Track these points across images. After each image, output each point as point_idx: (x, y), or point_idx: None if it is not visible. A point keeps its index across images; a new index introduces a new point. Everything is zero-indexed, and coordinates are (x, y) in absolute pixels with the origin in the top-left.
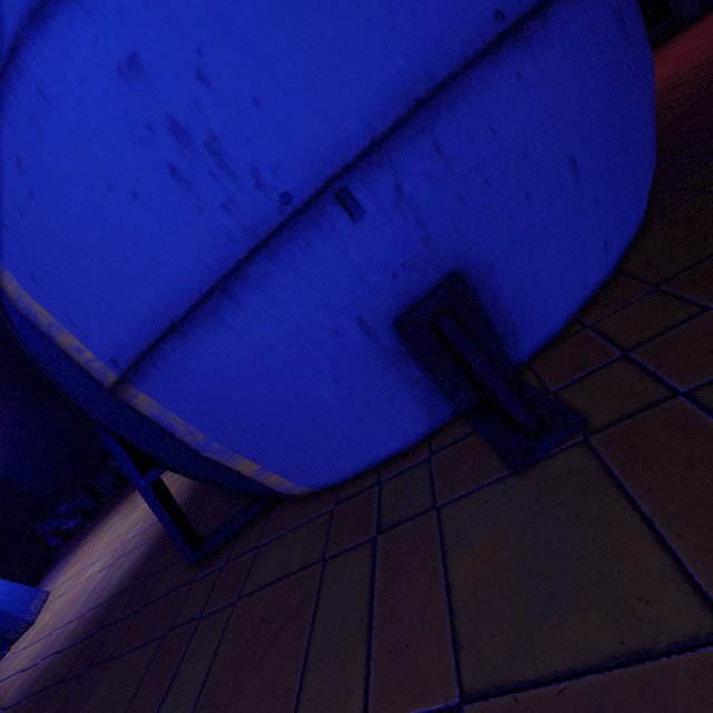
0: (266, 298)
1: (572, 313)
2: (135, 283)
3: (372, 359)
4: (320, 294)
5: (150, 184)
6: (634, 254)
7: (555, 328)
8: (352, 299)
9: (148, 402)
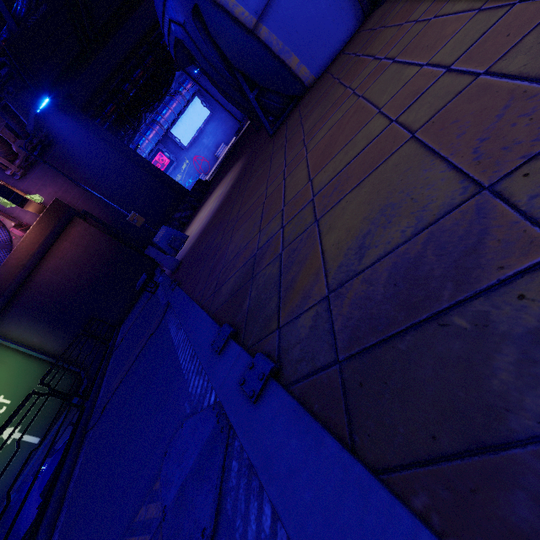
0: None
1: None
2: None
3: None
4: None
5: None
6: None
7: None
8: None
9: (265, 31)
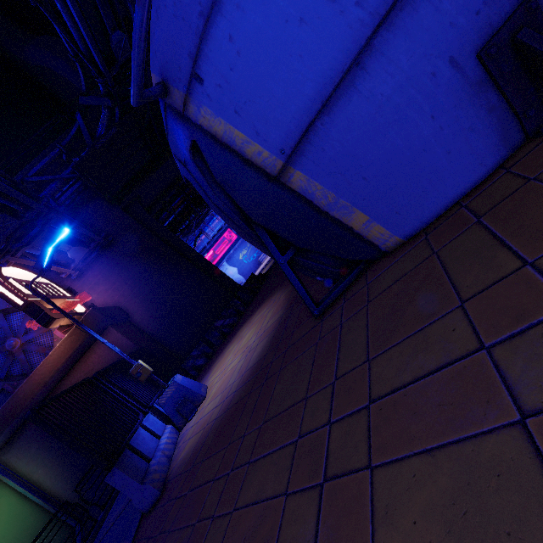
0: (385, 61)
1: None
2: (299, 84)
3: (459, 92)
4: (421, 47)
5: (311, 8)
6: None
7: None
8: (445, 43)
9: (300, 178)
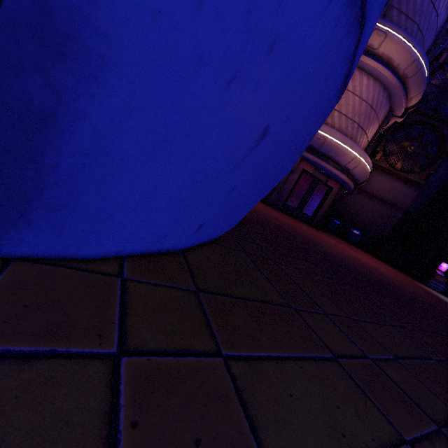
0: None
1: (125, 251)
2: None
3: None
4: None
5: None
6: (200, 251)
7: (94, 250)
8: None
9: None
